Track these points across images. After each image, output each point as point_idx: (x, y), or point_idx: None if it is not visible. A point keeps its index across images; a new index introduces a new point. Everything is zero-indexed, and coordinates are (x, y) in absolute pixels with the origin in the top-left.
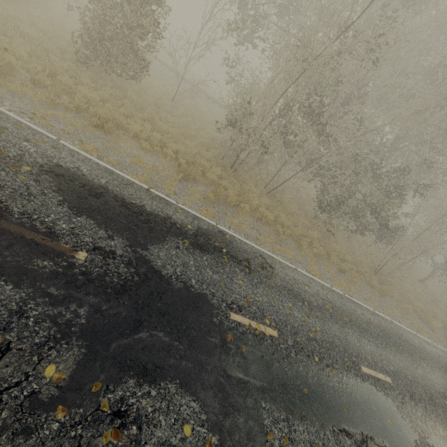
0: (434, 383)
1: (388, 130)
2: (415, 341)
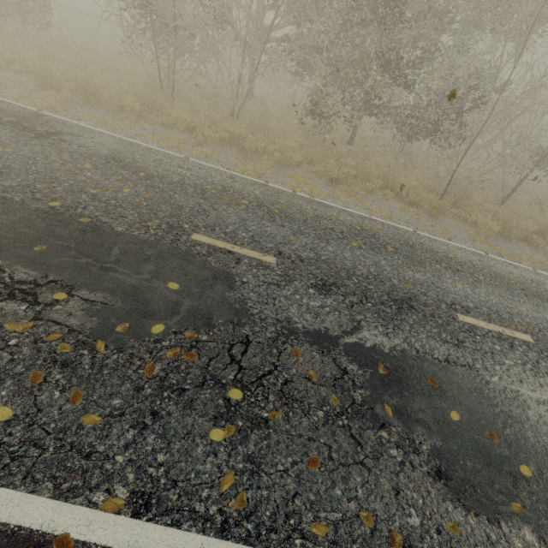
0: (451, 294)
1: None
2: (463, 257)
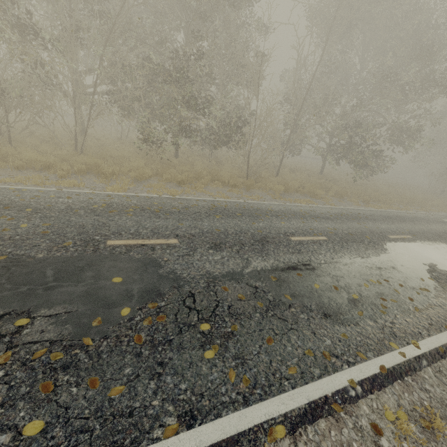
0: (281, 229)
1: (168, 30)
2: (275, 208)
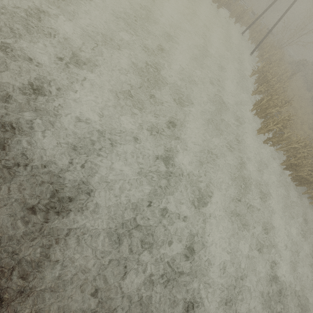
0: None
1: None
2: None
